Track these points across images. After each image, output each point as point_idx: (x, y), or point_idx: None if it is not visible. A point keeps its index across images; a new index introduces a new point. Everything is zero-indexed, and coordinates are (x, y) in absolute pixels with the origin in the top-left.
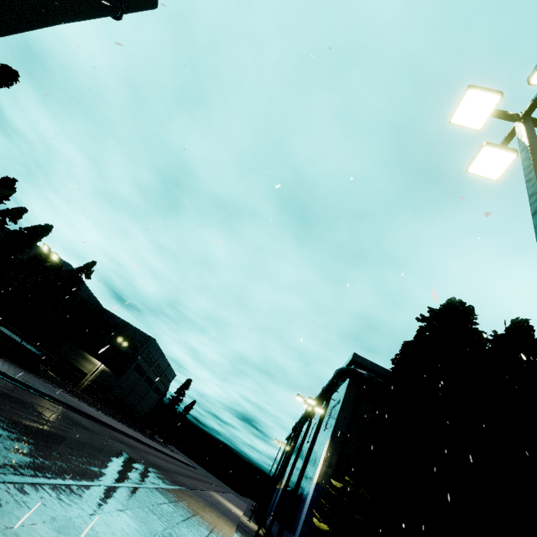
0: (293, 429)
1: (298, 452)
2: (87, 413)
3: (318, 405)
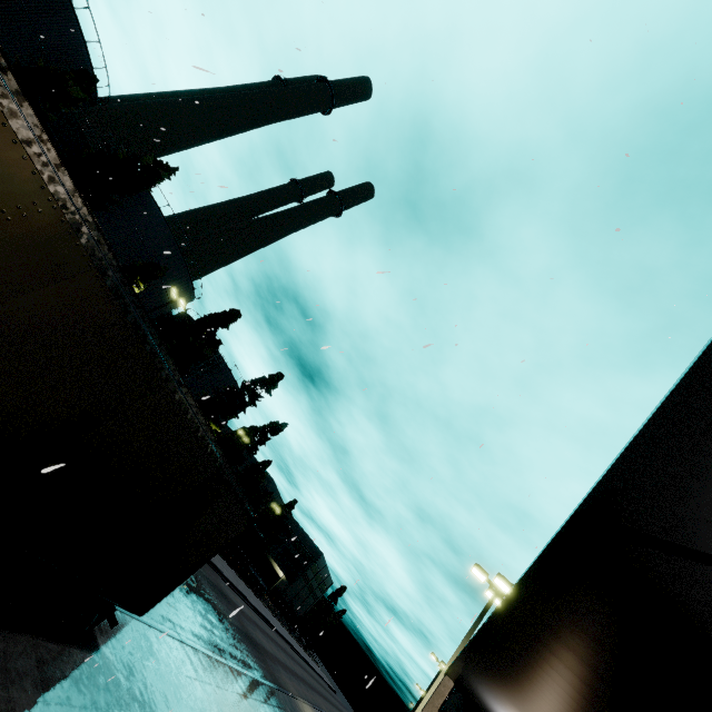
0: None
1: None
2: (286, 638)
3: None
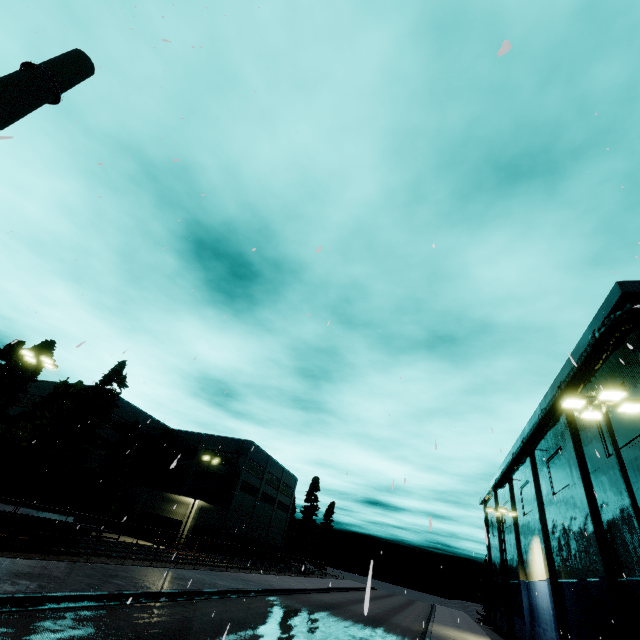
0: (498, 483)
1: (541, 514)
2: (186, 590)
3: (626, 399)
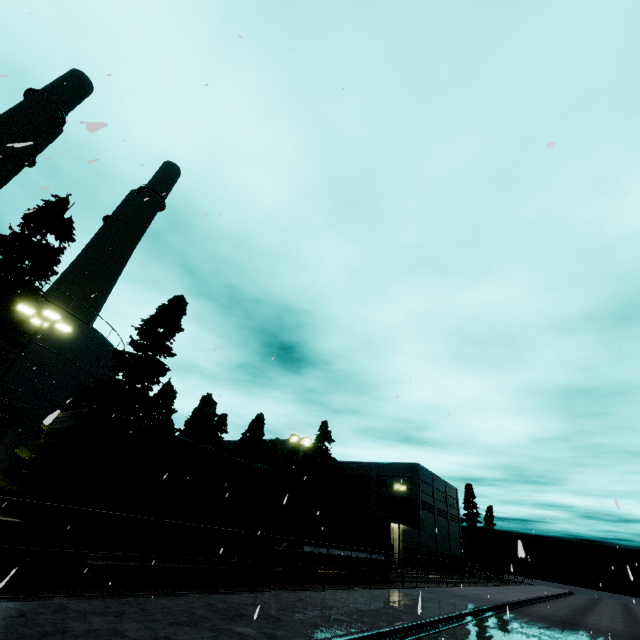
0: None
1: None
2: (490, 605)
3: None
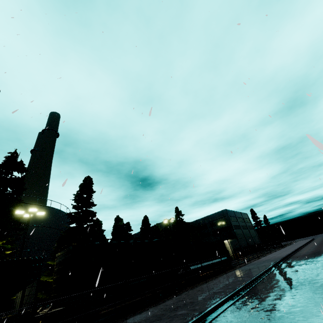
0: None
1: None
2: (280, 259)
3: None
